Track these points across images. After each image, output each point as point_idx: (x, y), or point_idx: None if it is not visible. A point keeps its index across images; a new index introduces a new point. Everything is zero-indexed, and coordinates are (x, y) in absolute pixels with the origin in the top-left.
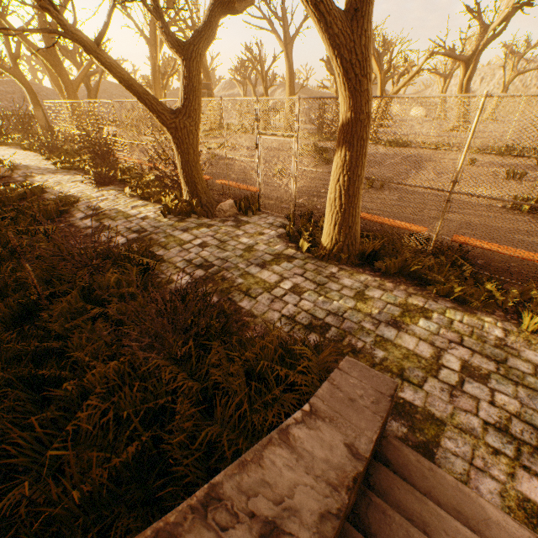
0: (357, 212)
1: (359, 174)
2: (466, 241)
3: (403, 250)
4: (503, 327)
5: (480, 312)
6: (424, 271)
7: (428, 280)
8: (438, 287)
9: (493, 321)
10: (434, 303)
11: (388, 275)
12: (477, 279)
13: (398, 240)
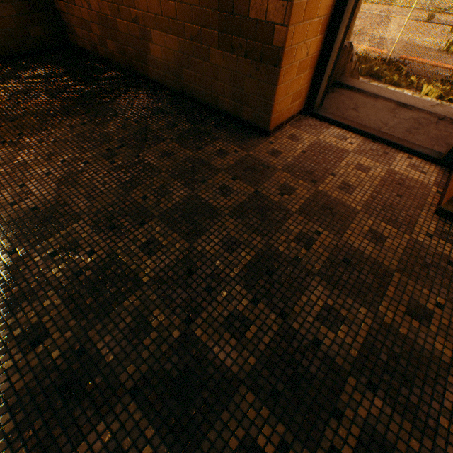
0: (351, 33)
1: (359, 3)
2: (407, 58)
3: (371, 62)
4: (412, 93)
5: (404, 89)
6: (380, 73)
7: (381, 78)
8: (386, 78)
9: (409, 91)
10: (382, 85)
11: (360, 76)
12: (407, 77)
13: (368, 58)
